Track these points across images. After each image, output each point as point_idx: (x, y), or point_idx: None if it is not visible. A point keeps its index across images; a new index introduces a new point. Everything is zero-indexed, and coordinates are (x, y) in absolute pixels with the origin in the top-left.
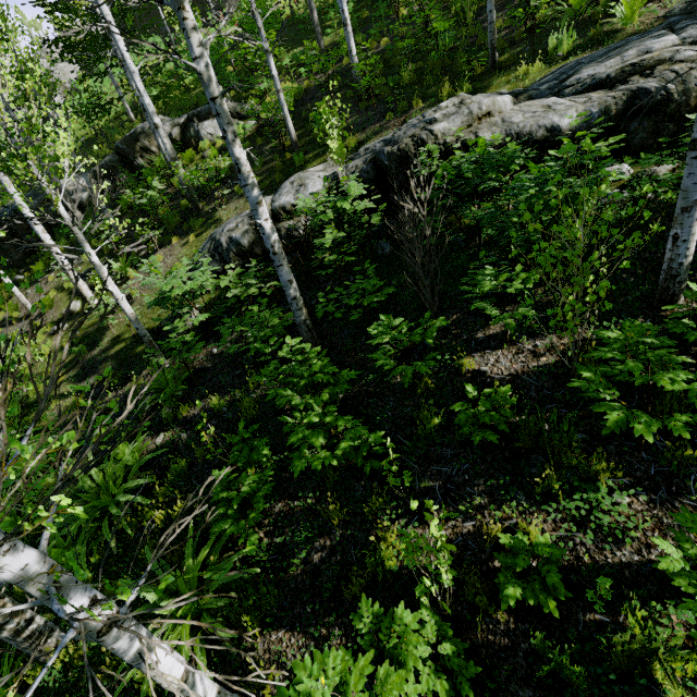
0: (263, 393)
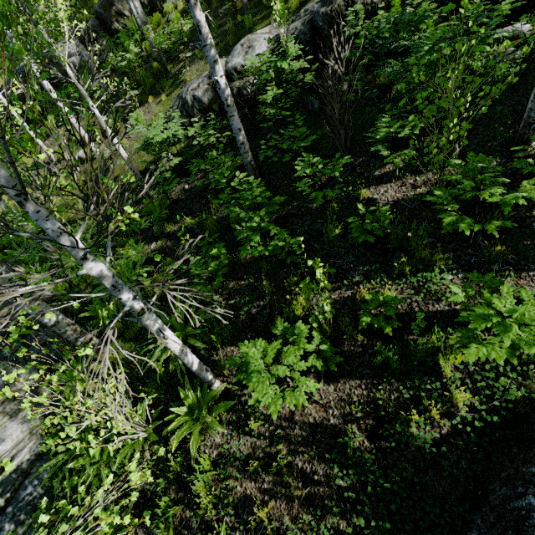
0: (220, 216)
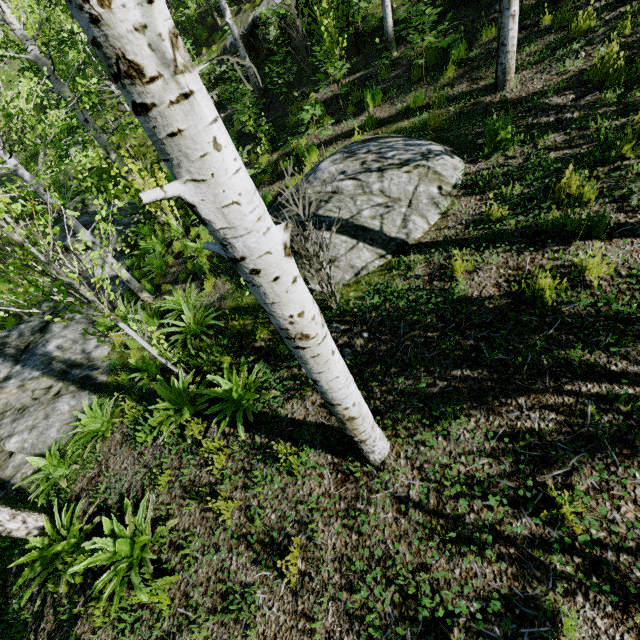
0: (240, 129)
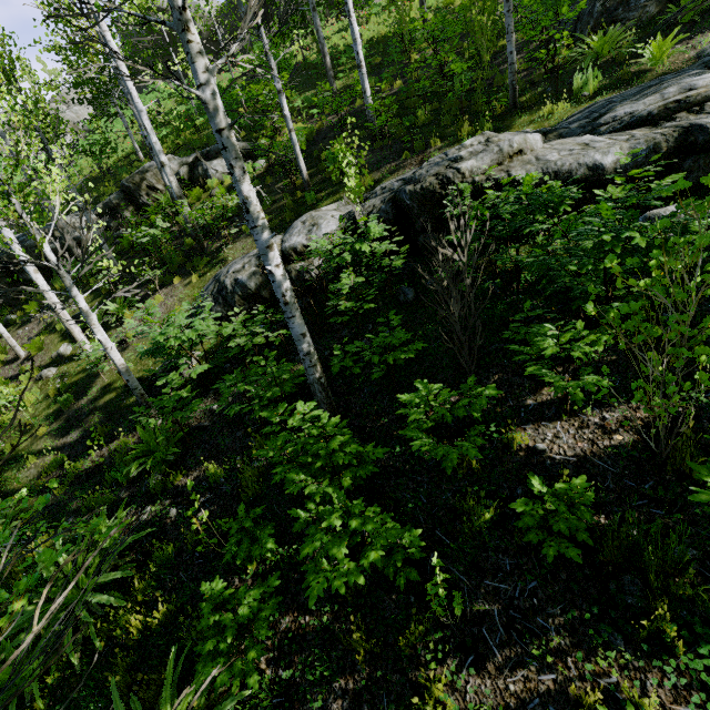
0: (267, 462)
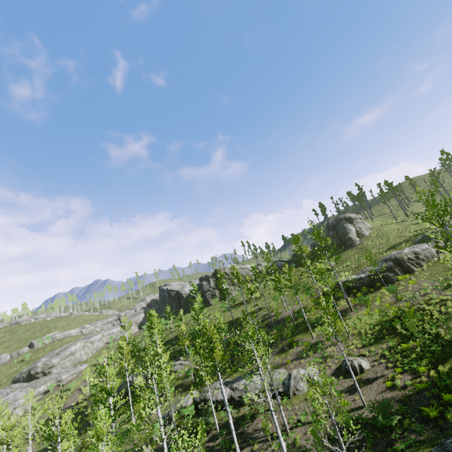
0: None
